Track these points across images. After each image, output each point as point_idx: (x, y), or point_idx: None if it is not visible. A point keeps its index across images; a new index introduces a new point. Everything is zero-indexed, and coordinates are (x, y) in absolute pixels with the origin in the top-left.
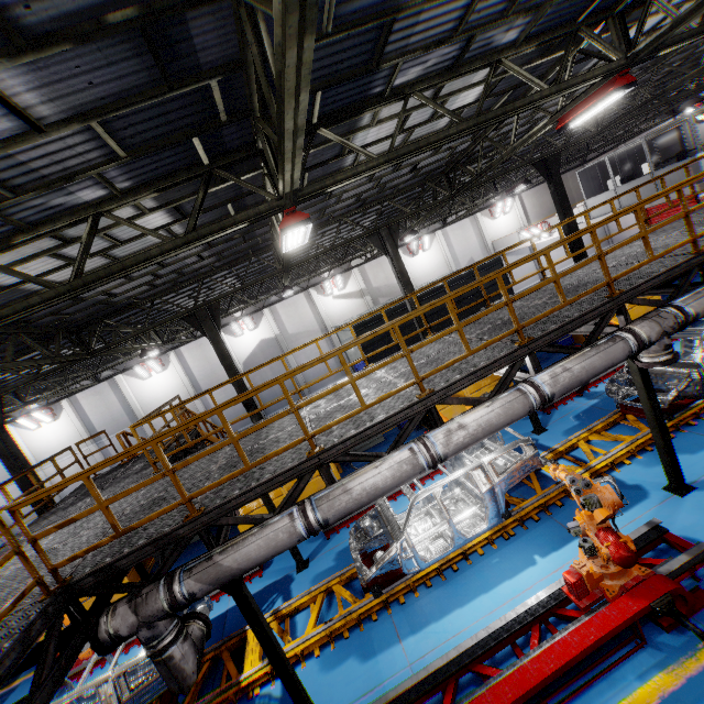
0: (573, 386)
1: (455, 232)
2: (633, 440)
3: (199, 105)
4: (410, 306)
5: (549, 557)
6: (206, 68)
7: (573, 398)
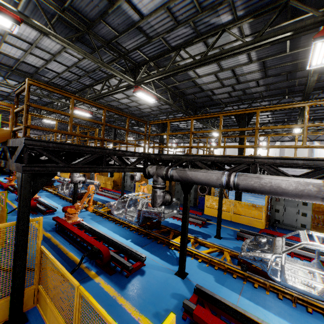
0: None
1: None
2: None
3: None
4: None
5: None
6: None
7: None
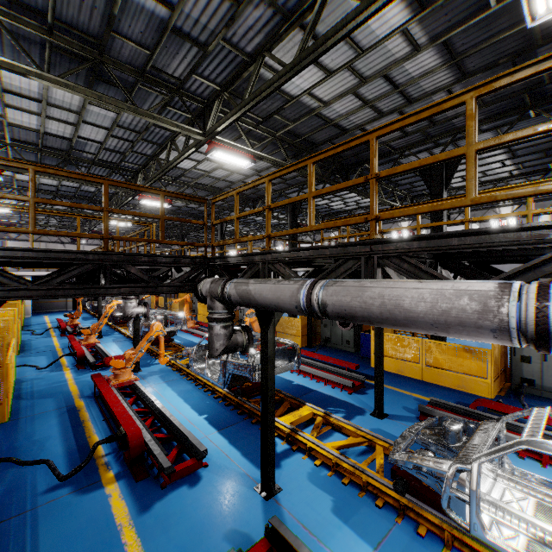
0: None
1: None
2: None
3: None
4: None
5: None
6: None
7: None
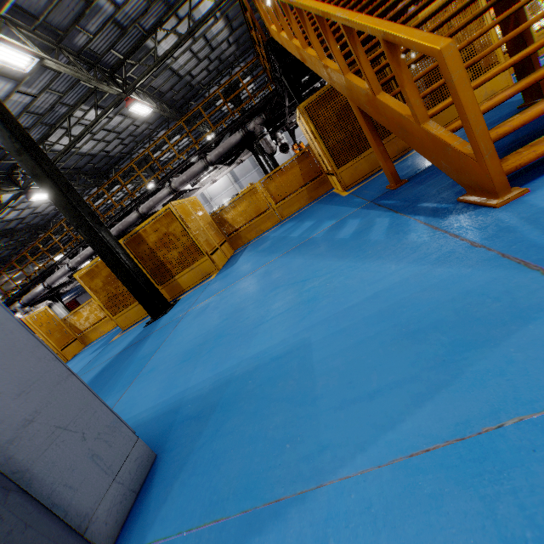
0: None
1: None
2: None
3: None
4: None
5: None
6: None
7: None
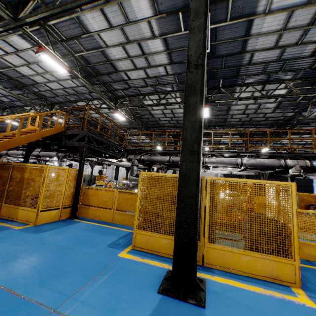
0: (254, 164)
1: None
2: None
3: None
4: None
5: None
6: None
7: None
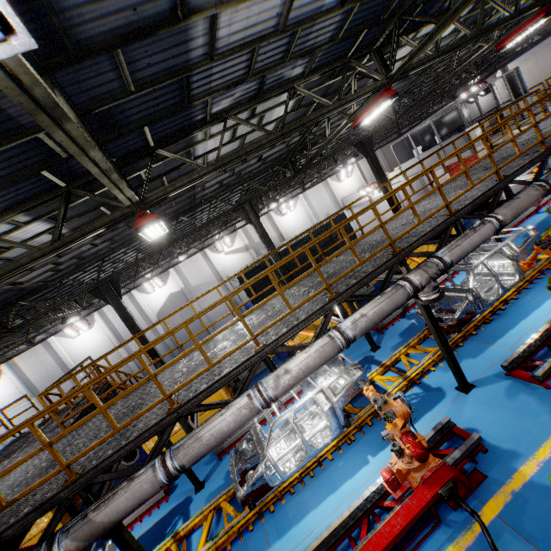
0: (369, 327)
1: (313, 194)
2: (435, 351)
3: (37, 149)
4: (274, 260)
5: (378, 456)
6: (31, 126)
7: (399, 319)
